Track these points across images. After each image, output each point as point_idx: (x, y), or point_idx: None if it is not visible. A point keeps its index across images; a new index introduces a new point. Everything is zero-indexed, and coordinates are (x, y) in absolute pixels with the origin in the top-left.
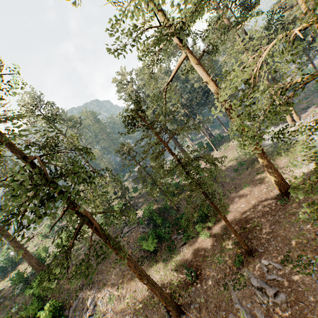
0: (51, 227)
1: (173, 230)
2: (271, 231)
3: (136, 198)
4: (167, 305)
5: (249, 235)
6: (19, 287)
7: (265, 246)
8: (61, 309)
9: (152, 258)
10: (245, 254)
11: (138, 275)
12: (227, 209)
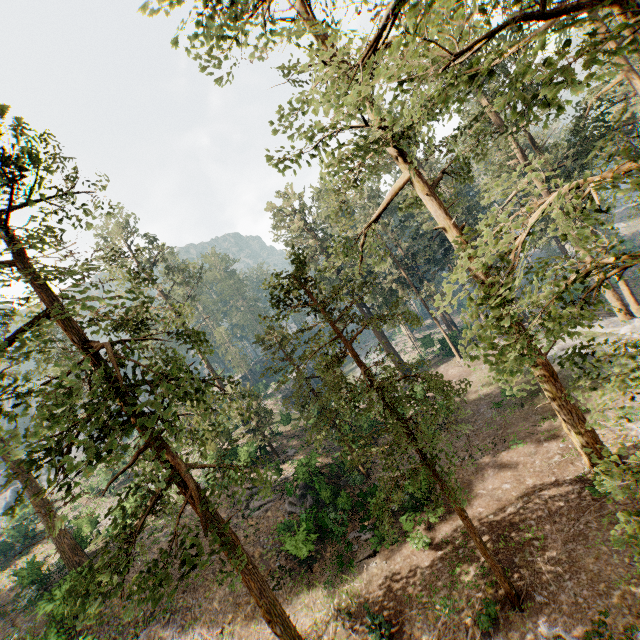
0: (112, 480)
1: (353, 518)
2: (566, 557)
3: (286, 438)
4: None
5: (515, 558)
6: (27, 594)
7: (551, 590)
8: None
9: (302, 574)
10: (503, 601)
11: (266, 611)
12: (472, 489)
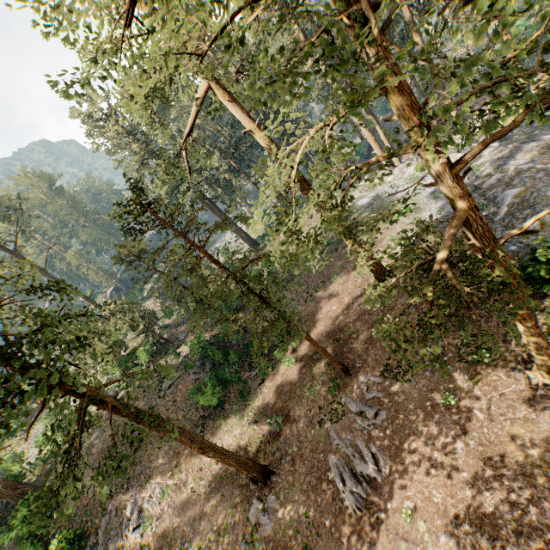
0: (29, 429)
1: (243, 365)
2: (369, 337)
3: (174, 327)
4: (249, 473)
5: (344, 349)
6: None
7: (363, 359)
8: (82, 538)
9: (219, 414)
10: (341, 375)
11: (199, 449)
12: (315, 317)
